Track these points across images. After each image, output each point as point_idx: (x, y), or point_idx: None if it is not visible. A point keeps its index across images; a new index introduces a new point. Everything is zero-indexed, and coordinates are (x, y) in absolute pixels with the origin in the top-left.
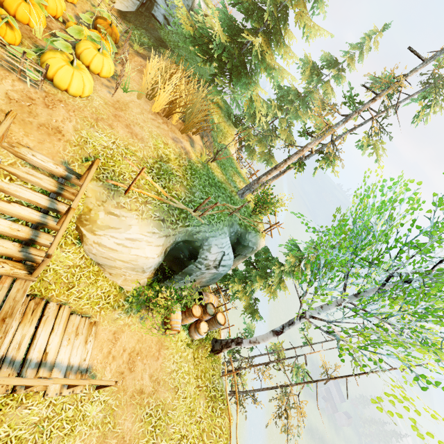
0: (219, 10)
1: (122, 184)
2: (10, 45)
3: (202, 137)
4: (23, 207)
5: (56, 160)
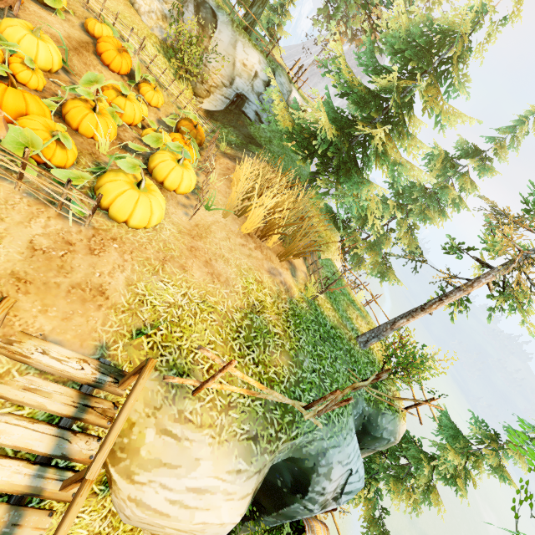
0: (324, 102)
1: (191, 380)
2: (57, 168)
3: (304, 257)
4: (3, 460)
5: (86, 346)
